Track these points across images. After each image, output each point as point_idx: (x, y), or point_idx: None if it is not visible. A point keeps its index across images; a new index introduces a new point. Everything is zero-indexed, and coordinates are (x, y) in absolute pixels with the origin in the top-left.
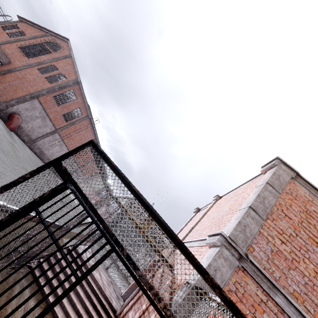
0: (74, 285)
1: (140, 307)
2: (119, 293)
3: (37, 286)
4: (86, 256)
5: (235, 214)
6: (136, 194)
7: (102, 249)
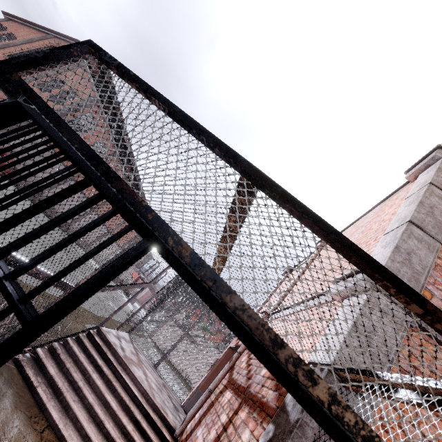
0: (12, 339)
1: (216, 419)
2: (177, 401)
3: (30, 395)
4: (121, 345)
5: (376, 244)
6: (204, 130)
7: (113, 239)
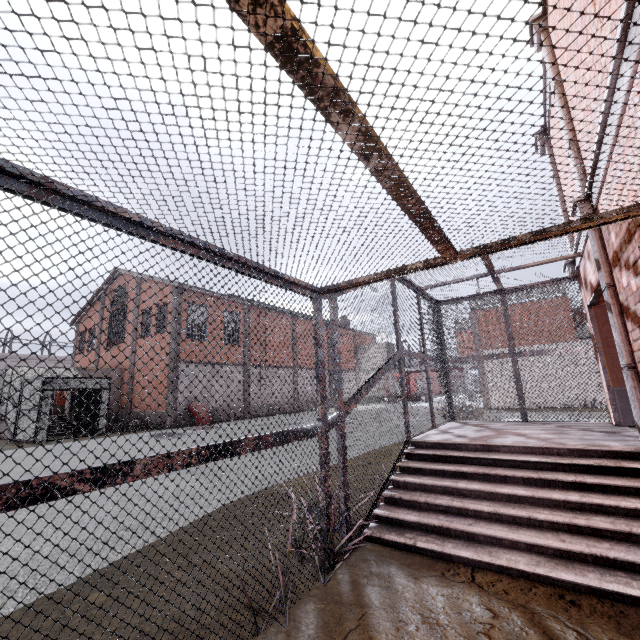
0: None
1: None
2: (603, 426)
3: (417, 556)
4: (454, 435)
5: None
6: None
7: None
